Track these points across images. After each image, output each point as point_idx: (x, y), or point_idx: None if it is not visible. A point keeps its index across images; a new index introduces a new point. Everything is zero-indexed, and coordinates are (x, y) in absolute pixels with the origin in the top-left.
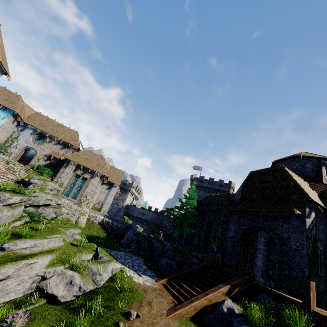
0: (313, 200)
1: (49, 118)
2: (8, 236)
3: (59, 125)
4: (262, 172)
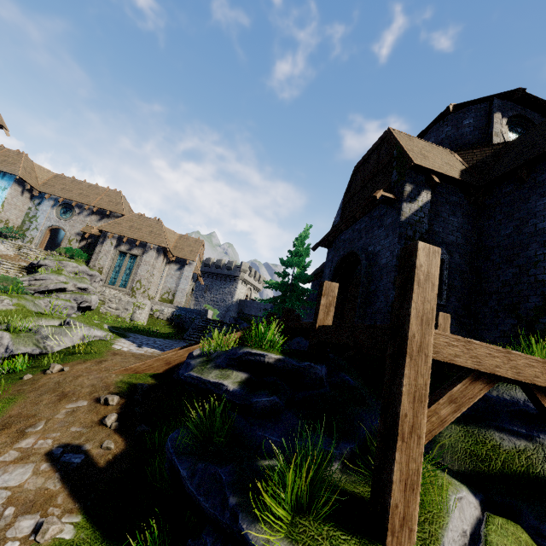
0: (418, 163)
1: (75, 179)
2: None
3: (90, 187)
4: (367, 159)
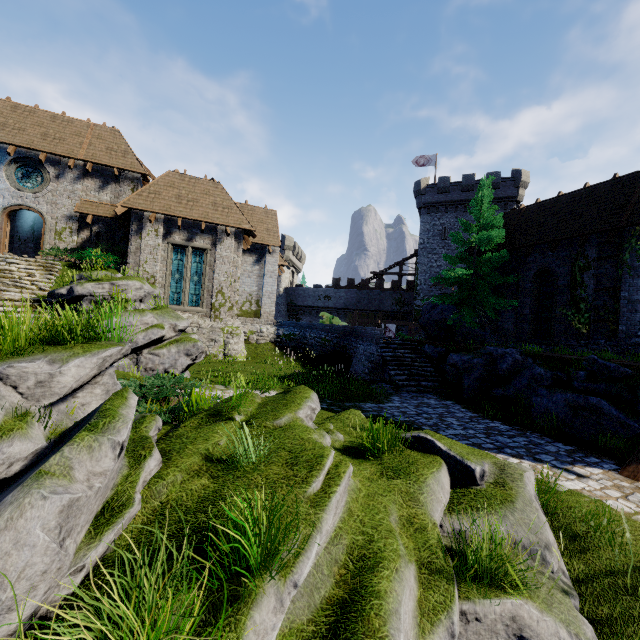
0: None
1: (16, 104)
2: (193, 619)
3: (56, 121)
4: None
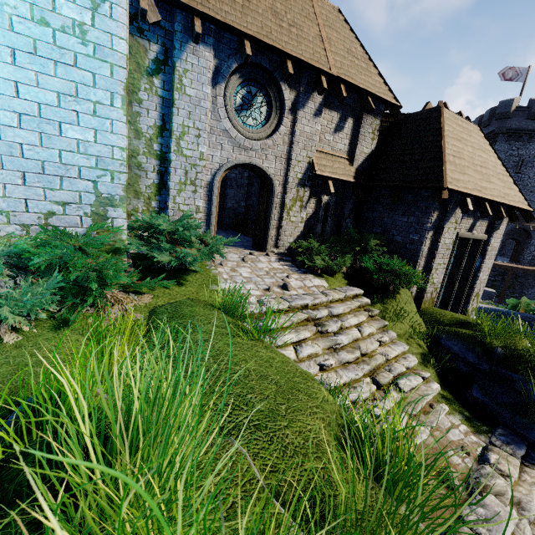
0: None
1: None
2: None
3: None
4: None
